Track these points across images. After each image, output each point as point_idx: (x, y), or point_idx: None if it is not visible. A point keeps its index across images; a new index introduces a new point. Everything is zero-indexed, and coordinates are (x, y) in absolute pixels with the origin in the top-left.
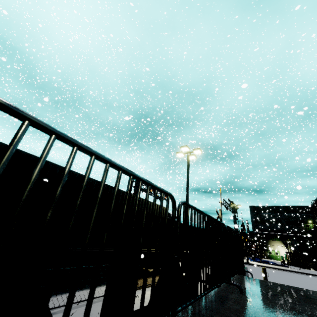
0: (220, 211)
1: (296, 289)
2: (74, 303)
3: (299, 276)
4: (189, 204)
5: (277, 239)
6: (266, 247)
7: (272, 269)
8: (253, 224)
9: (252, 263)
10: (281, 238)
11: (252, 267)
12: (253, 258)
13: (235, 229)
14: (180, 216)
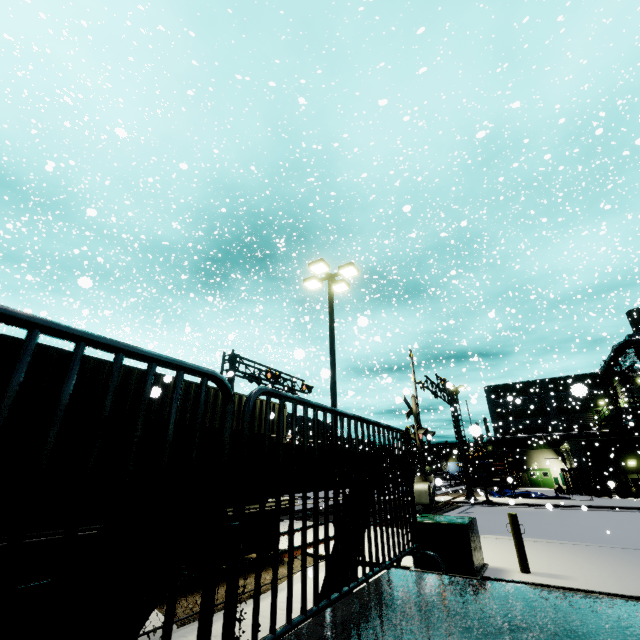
0: (413, 400)
1: (594, 613)
2: None
3: (593, 515)
4: None
5: (543, 447)
6: (523, 465)
7: (537, 509)
8: (494, 423)
9: (498, 501)
10: (551, 444)
11: (497, 509)
12: (501, 491)
13: (456, 437)
14: None
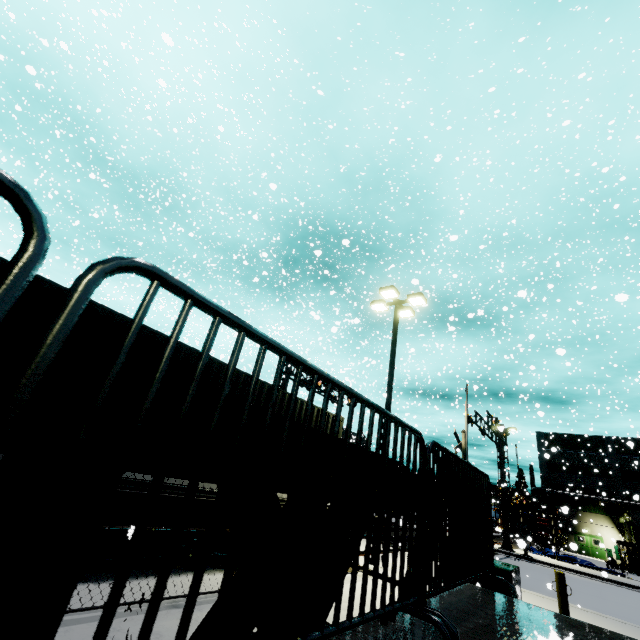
0: (463, 435)
1: None
2: (84, 609)
3: None
4: (194, 293)
5: (598, 511)
6: (571, 526)
7: (583, 577)
8: (543, 473)
9: (538, 558)
10: (608, 510)
11: (536, 567)
12: (541, 548)
13: (500, 480)
14: (70, 301)
